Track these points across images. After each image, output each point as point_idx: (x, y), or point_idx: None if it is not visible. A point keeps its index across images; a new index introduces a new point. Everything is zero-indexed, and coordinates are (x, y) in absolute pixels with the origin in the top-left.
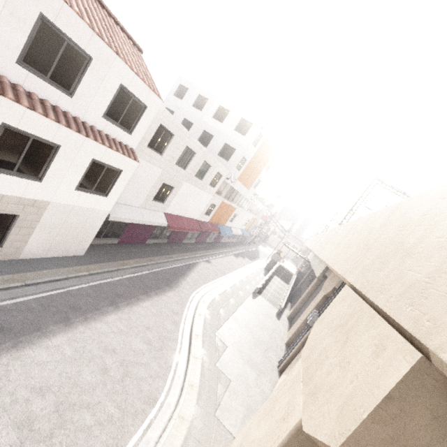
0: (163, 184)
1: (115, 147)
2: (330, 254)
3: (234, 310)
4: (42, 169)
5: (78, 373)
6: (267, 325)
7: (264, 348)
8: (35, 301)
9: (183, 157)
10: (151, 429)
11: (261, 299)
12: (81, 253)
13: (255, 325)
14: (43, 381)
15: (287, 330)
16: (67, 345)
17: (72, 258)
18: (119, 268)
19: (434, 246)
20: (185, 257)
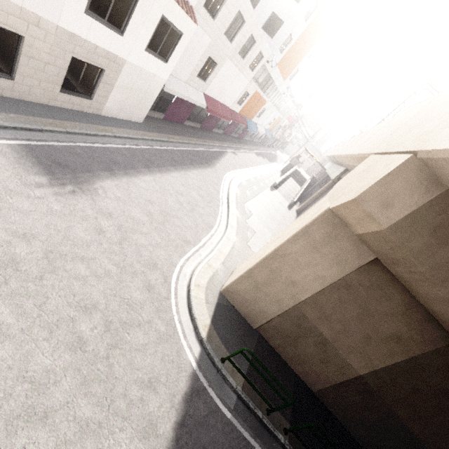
0: (208, 58)
1: (180, 2)
2: (358, 148)
3: (256, 194)
4: (124, 21)
5: (166, 200)
6: (281, 211)
7: (277, 223)
8: (124, 150)
9: (232, 25)
10: (212, 239)
11: (277, 193)
12: (140, 120)
13: (271, 208)
14: (149, 198)
15: (295, 218)
16: (154, 183)
17: (135, 124)
18: (169, 140)
19: (448, 111)
20: (216, 144)
